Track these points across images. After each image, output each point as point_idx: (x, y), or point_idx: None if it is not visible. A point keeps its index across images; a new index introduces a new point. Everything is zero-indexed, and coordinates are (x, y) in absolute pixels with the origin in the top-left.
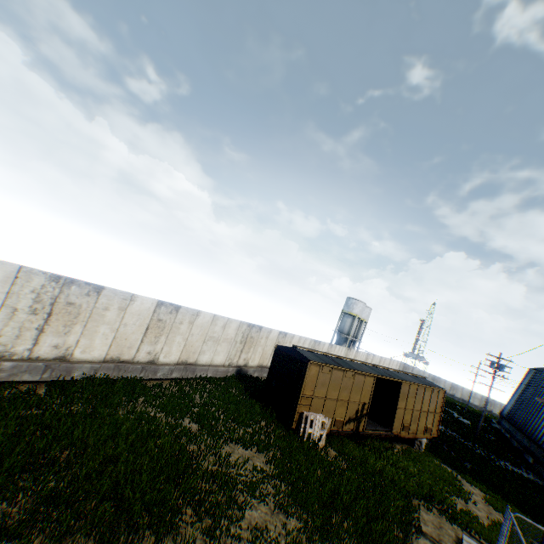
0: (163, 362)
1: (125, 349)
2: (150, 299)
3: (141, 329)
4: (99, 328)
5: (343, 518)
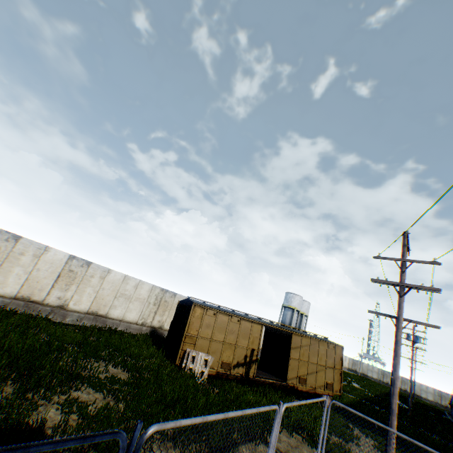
0: (73, 309)
1: (36, 291)
2: (63, 252)
3: (53, 276)
4: (14, 269)
5: (178, 415)
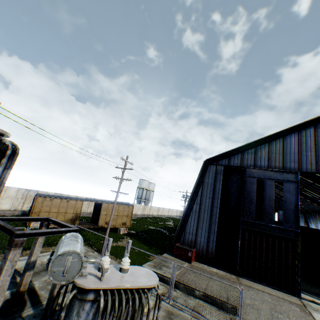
0: None
1: None
2: None
3: None
4: None
5: None
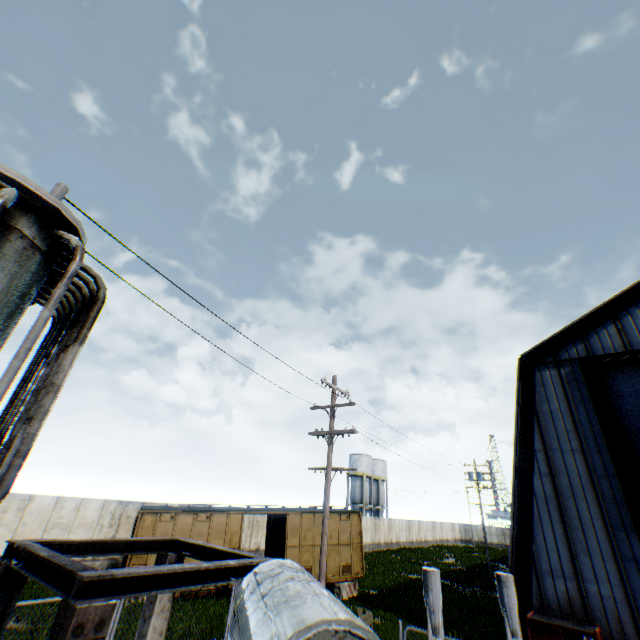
0: None
1: None
2: None
3: None
4: None
5: None
